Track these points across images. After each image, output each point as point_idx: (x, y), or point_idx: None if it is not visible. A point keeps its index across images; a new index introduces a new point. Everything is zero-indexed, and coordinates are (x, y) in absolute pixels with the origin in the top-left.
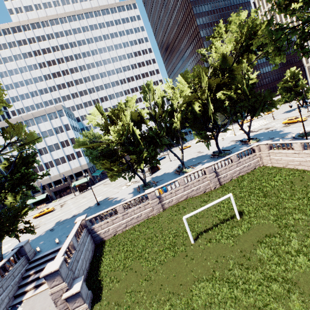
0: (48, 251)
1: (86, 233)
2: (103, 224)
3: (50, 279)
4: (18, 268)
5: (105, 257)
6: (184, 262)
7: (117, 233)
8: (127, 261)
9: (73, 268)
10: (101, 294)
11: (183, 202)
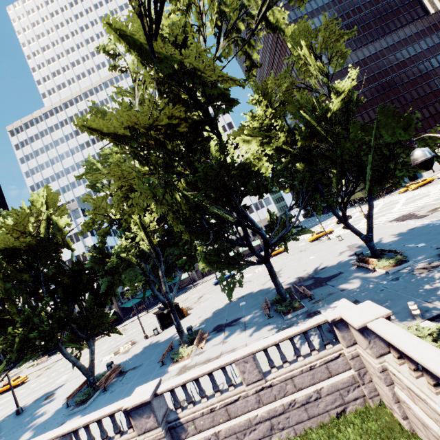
0: None
1: None
2: None
3: None
4: None
5: None
6: None
7: None
8: None
9: None
10: None
11: None
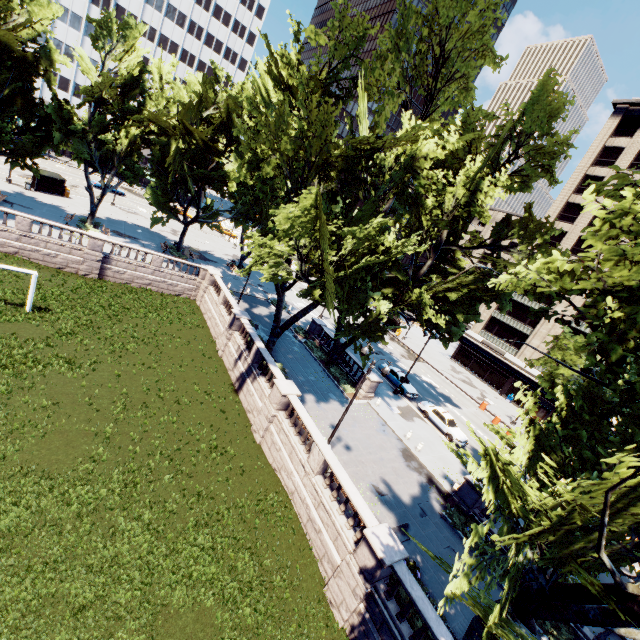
0: None
1: None
2: None
3: None
4: None
5: None
6: None
7: None
8: None
9: None
10: None
11: None
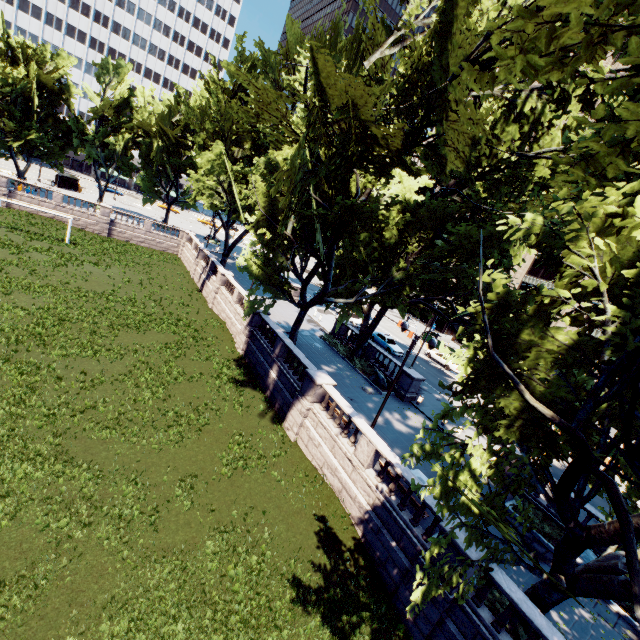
0: None
1: None
2: None
3: None
4: None
5: None
6: None
7: None
8: None
9: None
10: None
11: (43, 217)
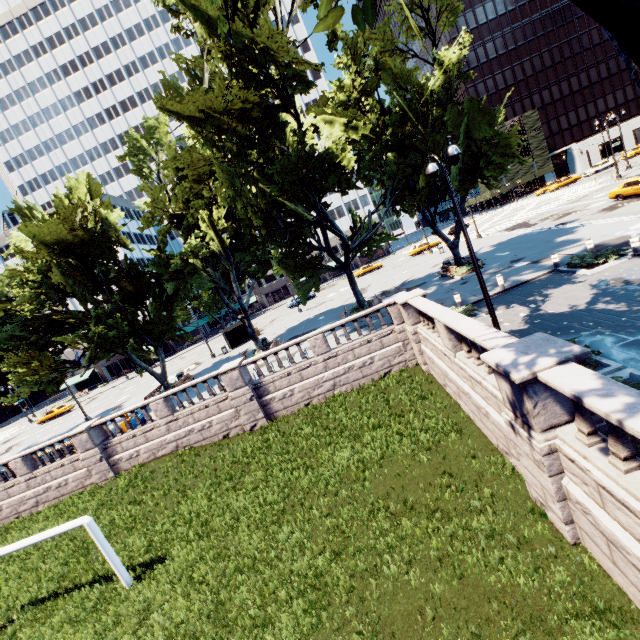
0: None
1: None
2: None
3: None
4: None
5: None
6: None
7: (21, 516)
8: None
9: None
10: None
11: (162, 460)
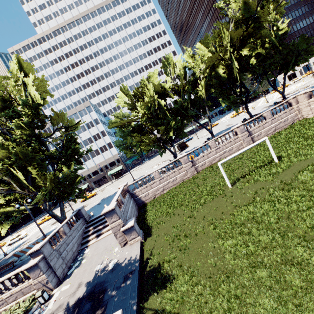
0: (100, 214)
1: (130, 196)
2: (143, 189)
3: (109, 216)
4: (79, 225)
5: (149, 212)
6: (223, 200)
7: (156, 196)
8: (169, 210)
9: (124, 215)
10: (151, 232)
11: (216, 163)
